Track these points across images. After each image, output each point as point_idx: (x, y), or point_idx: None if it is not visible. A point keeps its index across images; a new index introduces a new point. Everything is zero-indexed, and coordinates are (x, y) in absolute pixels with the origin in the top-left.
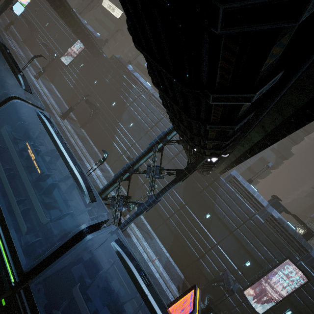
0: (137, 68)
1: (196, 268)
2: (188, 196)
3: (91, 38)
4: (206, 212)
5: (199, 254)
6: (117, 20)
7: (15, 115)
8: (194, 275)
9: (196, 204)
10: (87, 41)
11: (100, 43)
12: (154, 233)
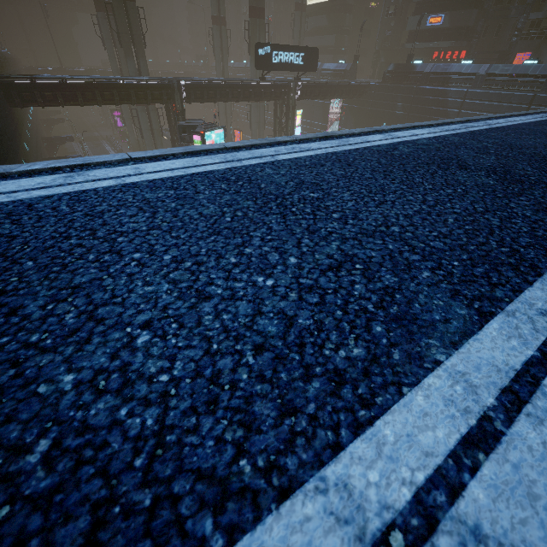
0: (416, 43)
1: None
2: None
3: (352, 84)
4: None
5: None
6: (333, 2)
7: None
8: None
9: None
10: (350, 92)
11: (353, 71)
12: None
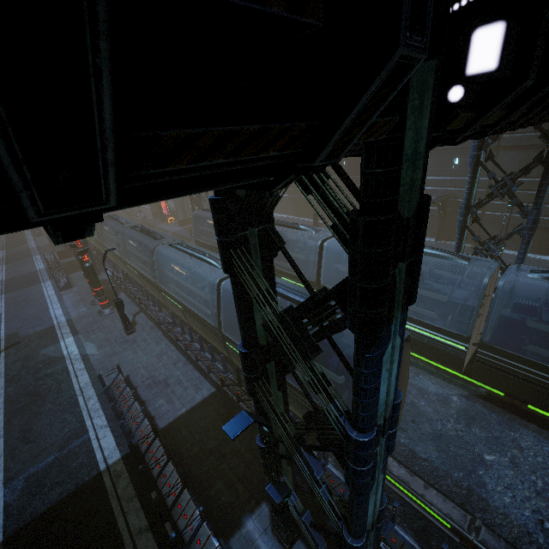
0: None
1: None
2: None
3: None
4: None
5: None
6: None
7: (331, 254)
8: None
9: None
10: None
11: None
12: None
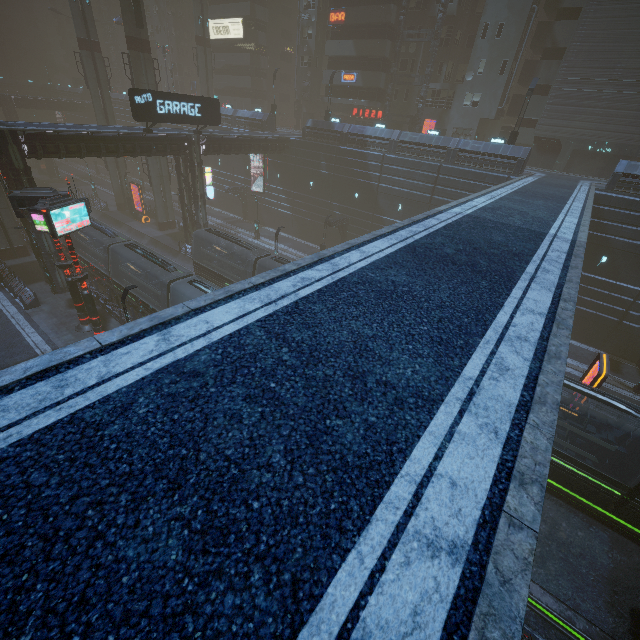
0: (334, 98)
1: (622, 334)
2: None
3: (270, 138)
4: (597, 256)
5: (617, 316)
6: (243, 41)
7: None
8: (622, 345)
9: None
10: (269, 147)
11: (271, 122)
12: None
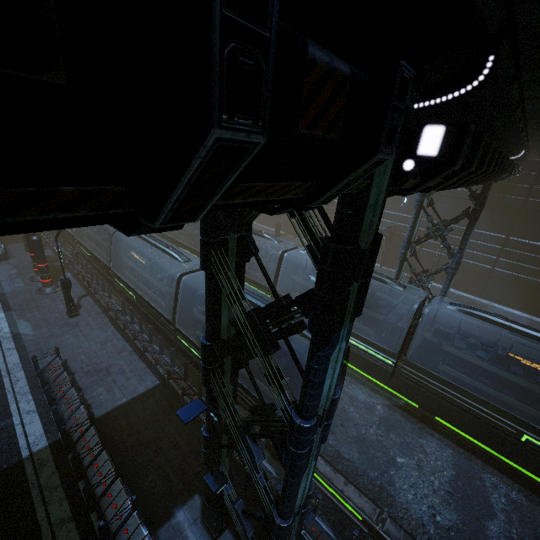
0: None
1: None
2: (504, 223)
3: None
4: None
5: None
6: None
7: (289, 264)
8: None
9: (526, 226)
10: None
11: None
12: (482, 299)
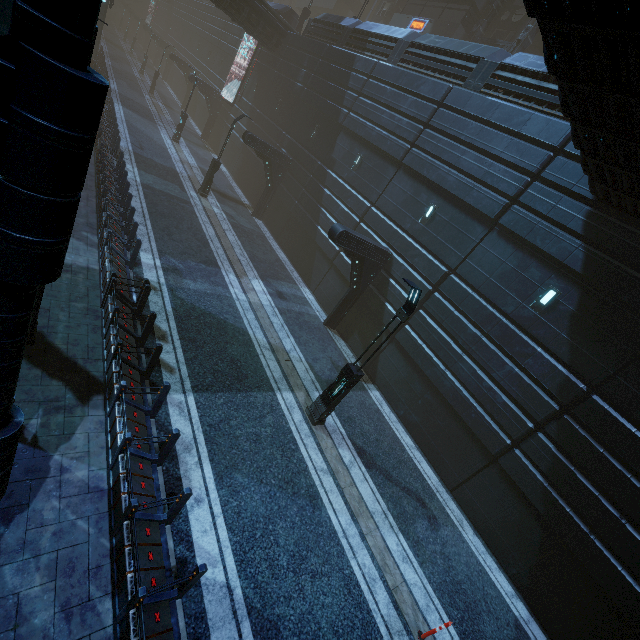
0: None
1: None
2: (600, 353)
3: None
4: None
5: None
6: None
7: None
8: None
9: None
10: (245, 10)
11: (291, 24)
12: (452, 500)
